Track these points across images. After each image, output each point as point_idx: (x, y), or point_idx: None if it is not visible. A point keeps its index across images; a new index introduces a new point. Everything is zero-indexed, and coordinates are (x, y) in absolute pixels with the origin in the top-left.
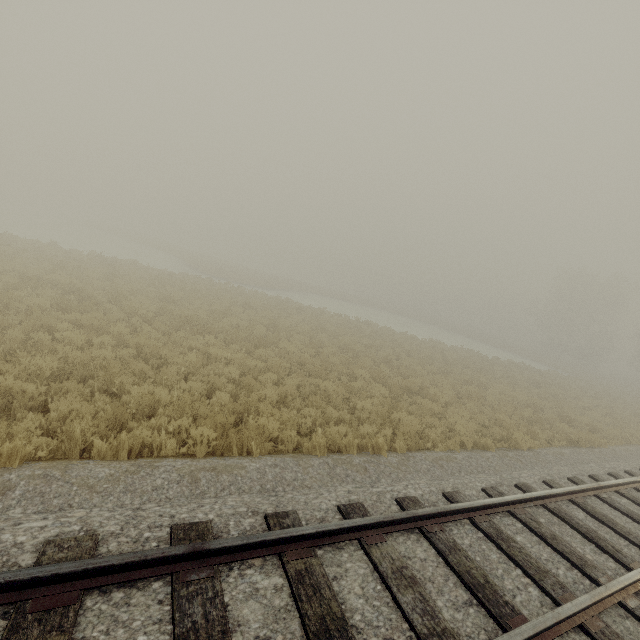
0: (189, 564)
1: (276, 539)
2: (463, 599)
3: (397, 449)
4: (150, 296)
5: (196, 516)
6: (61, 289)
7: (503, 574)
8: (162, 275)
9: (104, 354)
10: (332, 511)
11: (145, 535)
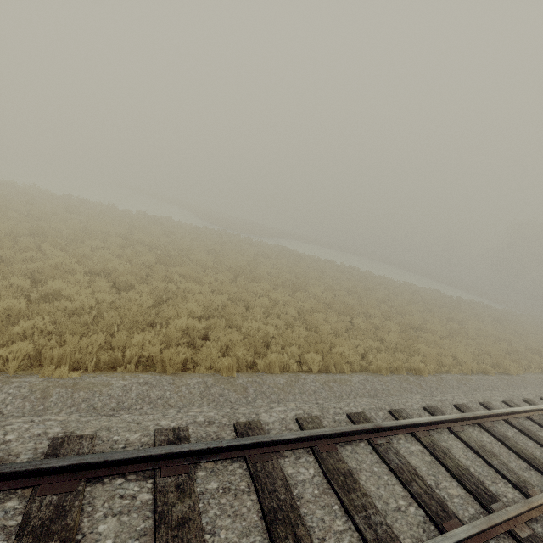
0: (373, 435)
1: (411, 424)
2: (524, 466)
3: (429, 371)
4: (199, 249)
5: (353, 409)
6: (147, 246)
7: (541, 454)
8: (194, 229)
9: (214, 299)
10: (421, 410)
11: (336, 418)
